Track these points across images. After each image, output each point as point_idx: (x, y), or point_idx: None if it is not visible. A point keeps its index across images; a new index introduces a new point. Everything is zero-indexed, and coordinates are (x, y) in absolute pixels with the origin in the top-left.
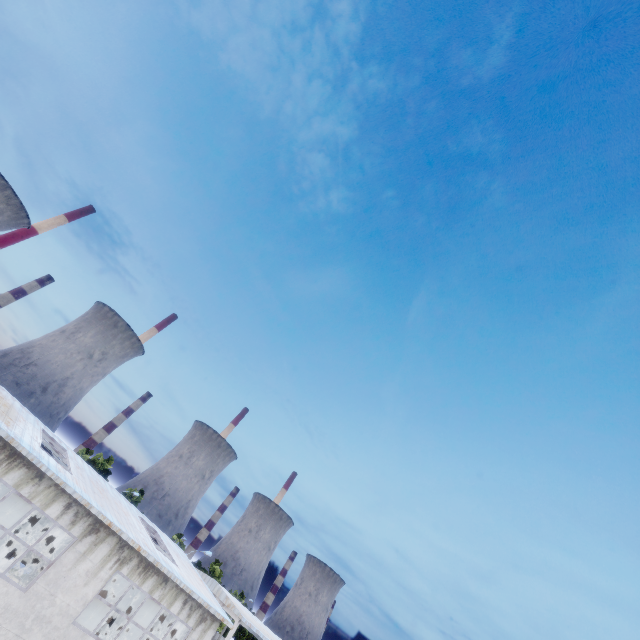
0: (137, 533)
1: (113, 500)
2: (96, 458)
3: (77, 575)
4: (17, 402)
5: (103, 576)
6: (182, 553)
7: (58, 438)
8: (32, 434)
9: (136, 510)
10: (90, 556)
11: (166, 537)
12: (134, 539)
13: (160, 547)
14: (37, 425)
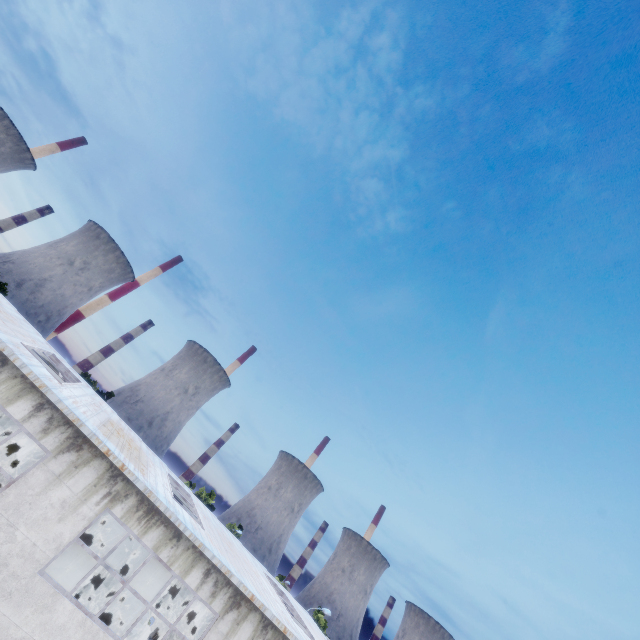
0: (275, 604)
1: (241, 556)
2: (199, 492)
3: None
4: (143, 443)
5: None
6: (310, 619)
7: (180, 481)
8: (162, 481)
9: (259, 564)
10: (233, 638)
11: (291, 598)
12: (277, 616)
13: (295, 618)
14: (163, 468)
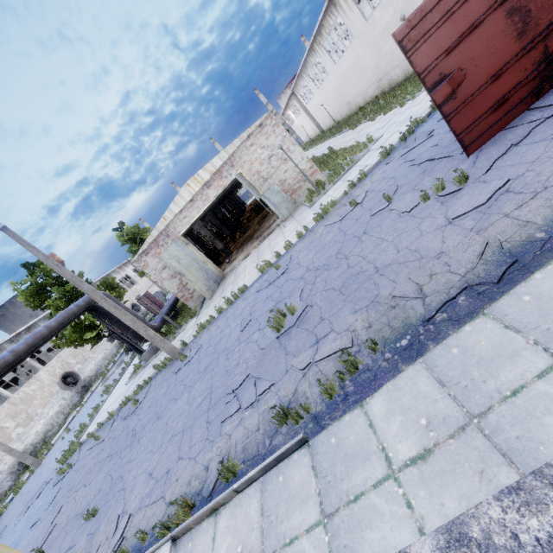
0: None
1: None
2: None
3: (350, 16)
4: None
5: (351, 3)
6: None
7: None
8: None
9: None
10: (344, 9)
11: None
12: None
13: None
14: None
